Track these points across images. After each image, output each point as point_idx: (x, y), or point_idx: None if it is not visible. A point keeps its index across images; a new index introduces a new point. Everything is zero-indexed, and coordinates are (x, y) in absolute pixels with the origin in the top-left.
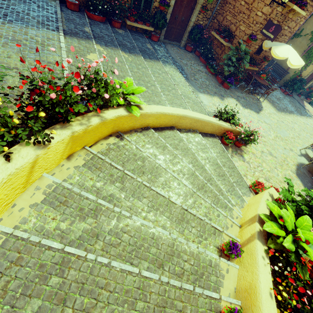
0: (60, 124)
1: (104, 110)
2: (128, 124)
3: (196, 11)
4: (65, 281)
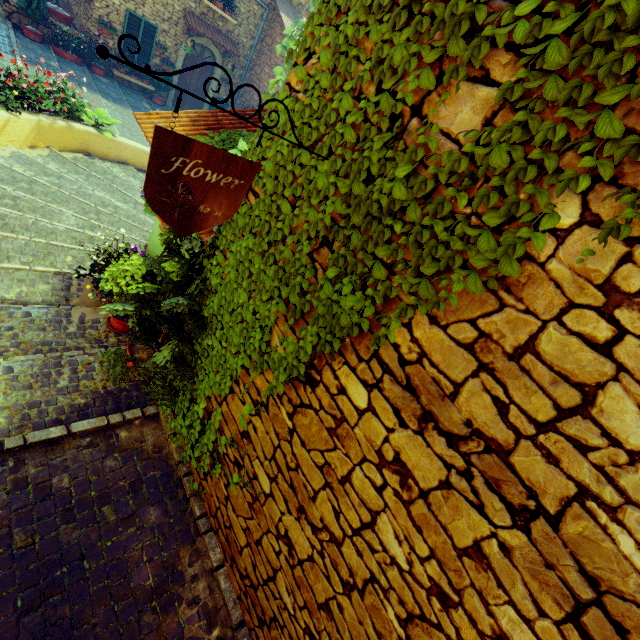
0: (28, 112)
1: (72, 122)
2: (100, 148)
3: (214, 82)
4: (33, 188)
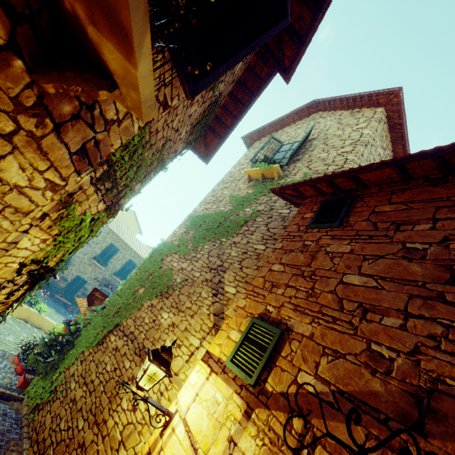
0: None
1: (31, 307)
2: (34, 319)
3: None
4: (1, 325)
